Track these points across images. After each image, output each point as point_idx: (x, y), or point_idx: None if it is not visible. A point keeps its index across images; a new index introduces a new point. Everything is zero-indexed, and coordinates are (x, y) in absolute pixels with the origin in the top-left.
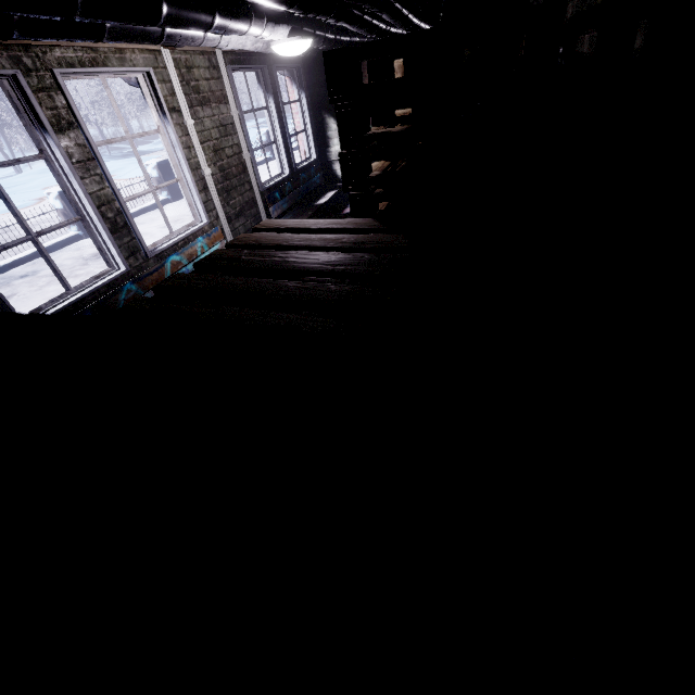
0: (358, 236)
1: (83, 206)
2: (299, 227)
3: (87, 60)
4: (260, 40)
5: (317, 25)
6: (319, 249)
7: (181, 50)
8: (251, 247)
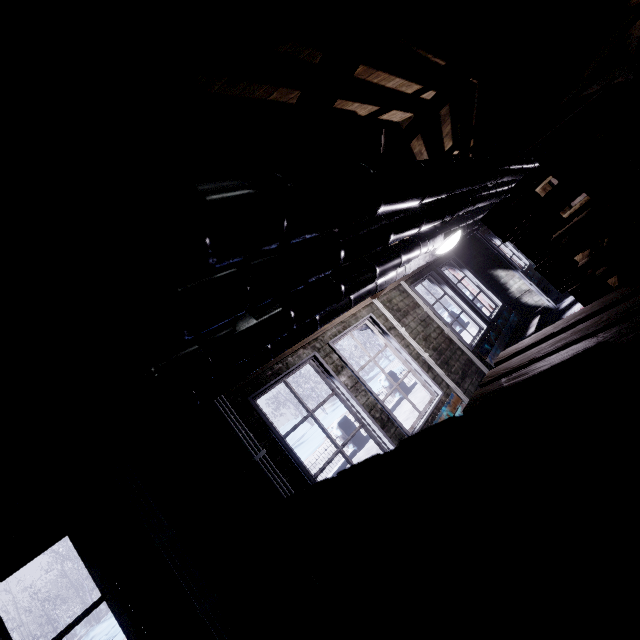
0: (618, 306)
1: (360, 416)
2: (539, 338)
3: (341, 329)
4: (426, 256)
5: (458, 222)
6: (581, 340)
7: (382, 295)
8: (504, 375)
